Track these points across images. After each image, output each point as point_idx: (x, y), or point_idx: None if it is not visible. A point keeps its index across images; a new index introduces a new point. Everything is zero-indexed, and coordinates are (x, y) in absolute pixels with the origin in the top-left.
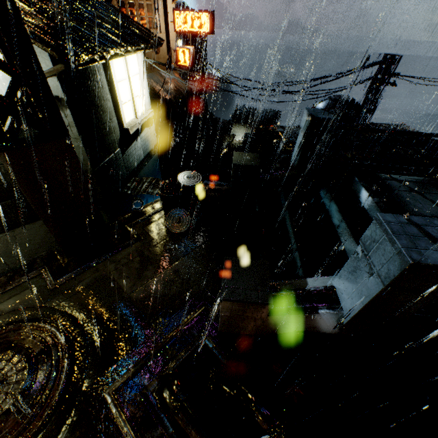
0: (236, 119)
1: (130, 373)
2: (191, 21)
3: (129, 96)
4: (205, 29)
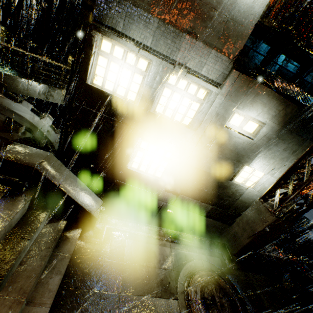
0: None
1: None
2: None
3: None
4: None
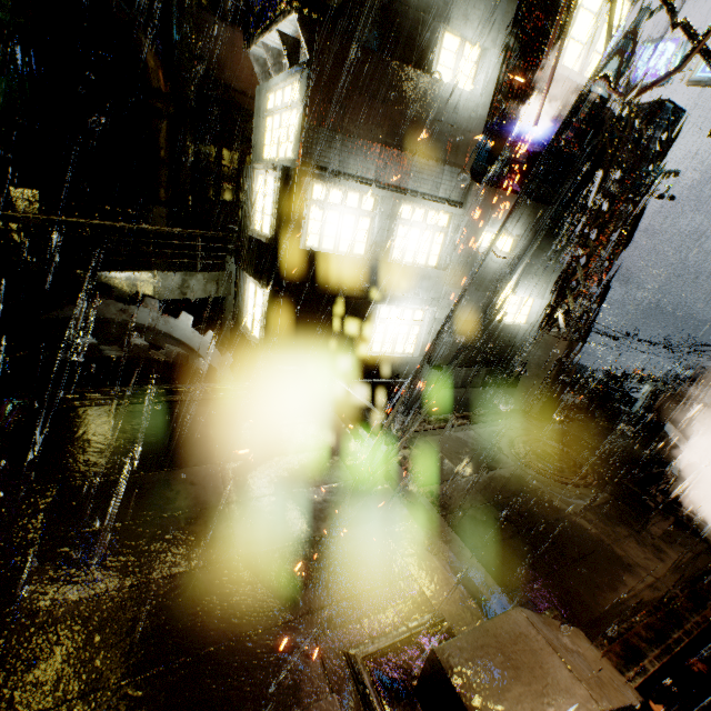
0: None
1: (633, 478)
2: None
3: None
4: None
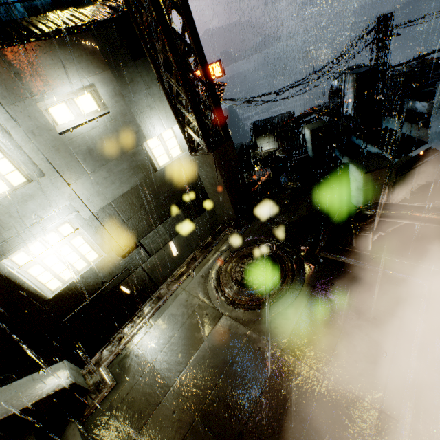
0: (257, 134)
1: (323, 242)
2: None
3: None
4: (218, 74)
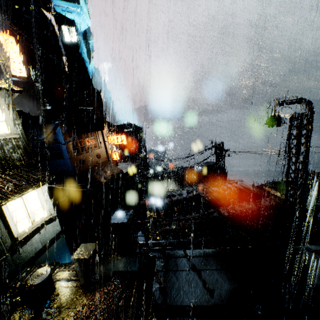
0: (165, 177)
1: None
2: (117, 140)
3: (25, 214)
4: (124, 141)
